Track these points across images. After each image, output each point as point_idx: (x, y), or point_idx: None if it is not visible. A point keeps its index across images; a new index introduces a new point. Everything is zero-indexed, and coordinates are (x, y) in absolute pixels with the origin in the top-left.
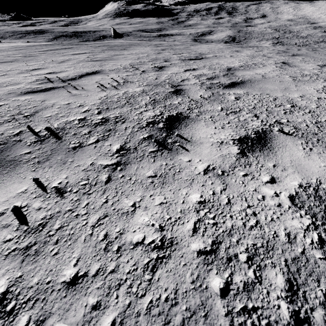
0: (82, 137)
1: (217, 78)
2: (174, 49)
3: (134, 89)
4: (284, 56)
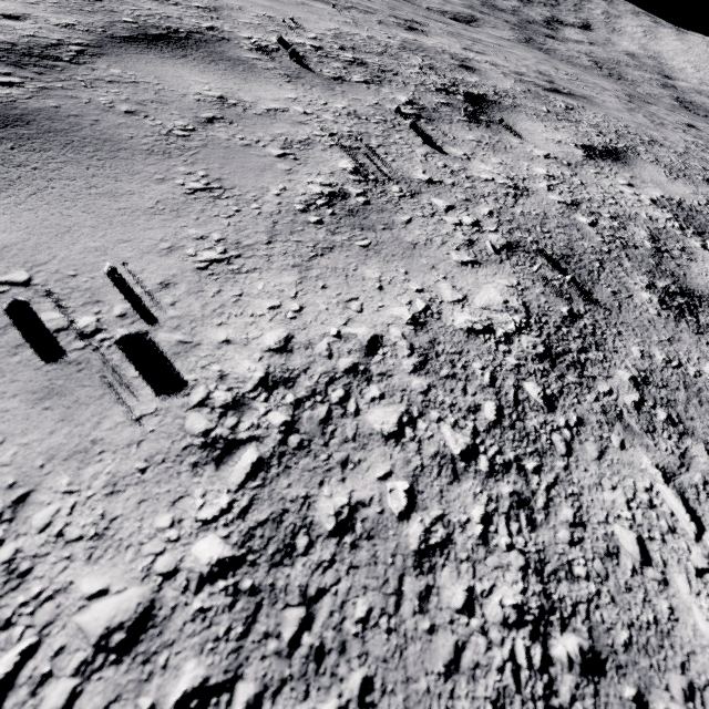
0: (344, 7)
1: (460, 35)
2: (404, 4)
3: (369, 5)
4: (554, 60)
